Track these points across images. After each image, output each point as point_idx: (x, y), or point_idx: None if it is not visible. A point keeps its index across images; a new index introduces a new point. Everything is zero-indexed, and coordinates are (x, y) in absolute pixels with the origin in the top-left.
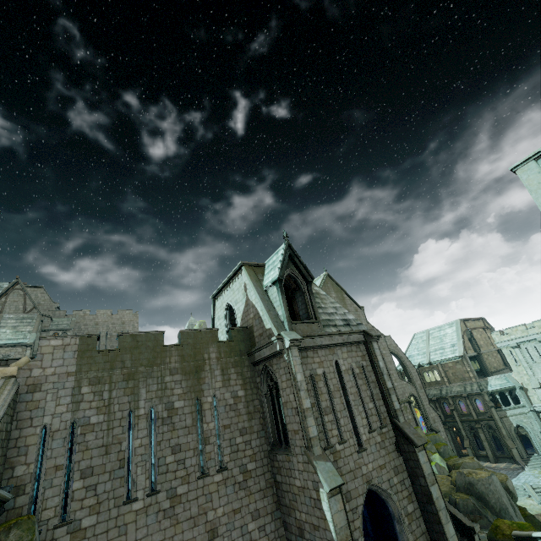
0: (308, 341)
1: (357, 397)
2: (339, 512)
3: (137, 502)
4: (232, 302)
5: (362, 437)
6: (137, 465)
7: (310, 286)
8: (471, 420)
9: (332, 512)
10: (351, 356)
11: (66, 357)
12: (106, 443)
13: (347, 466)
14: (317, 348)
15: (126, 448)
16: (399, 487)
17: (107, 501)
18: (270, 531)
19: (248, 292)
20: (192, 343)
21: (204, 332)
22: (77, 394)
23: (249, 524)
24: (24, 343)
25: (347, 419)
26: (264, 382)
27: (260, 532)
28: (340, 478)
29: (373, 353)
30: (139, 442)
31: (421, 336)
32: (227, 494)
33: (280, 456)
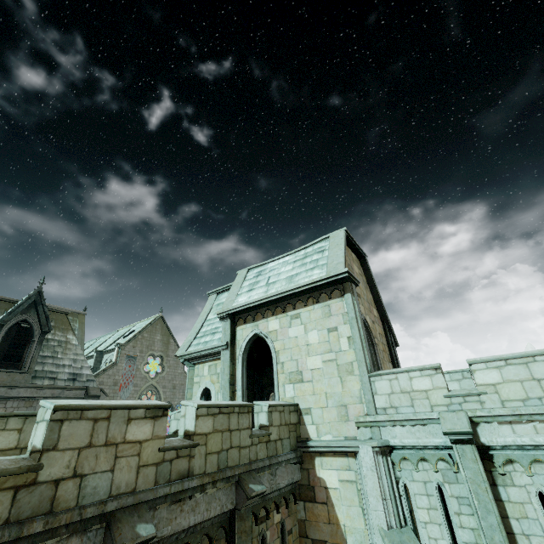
0: None
1: None
2: None
3: None
4: None
5: None
6: None
7: (43, 336)
8: None
9: None
10: None
11: None
12: None
13: None
14: (9, 399)
15: None
16: None
17: None
18: None
19: None
20: None
21: None
22: None
23: None
24: None
25: None
26: None
27: None
28: None
29: None
30: None
31: None
32: None
33: None
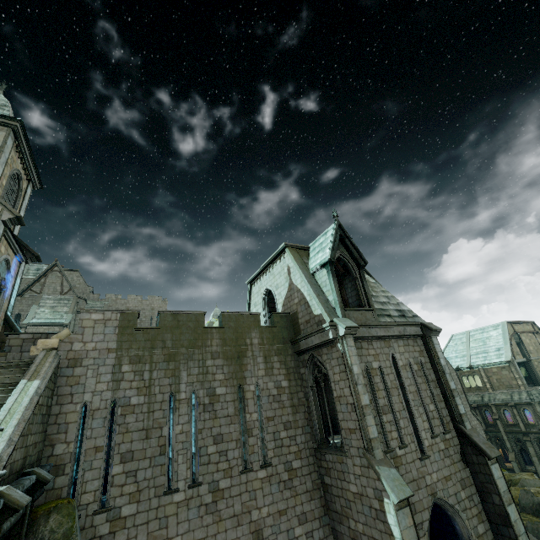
0: (362, 330)
1: (416, 397)
2: (408, 528)
3: (178, 493)
4: (271, 287)
5: (424, 442)
6: (178, 453)
7: (362, 271)
8: (518, 432)
9: (401, 528)
10: (408, 350)
11: (107, 333)
12: (147, 426)
13: (409, 474)
14: (371, 339)
15: (167, 434)
16: (467, 503)
17: (148, 490)
18: (318, 538)
19: (293, 275)
20: (233, 327)
21: (245, 316)
22: (117, 372)
23: (296, 528)
24: (60, 323)
25: (406, 421)
26: (309, 373)
27: (308, 538)
28: (408, 488)
29: (432, 349)
30: (180, 428)
31: (460, 338)
32: (272, 493)
33: (329, 455)
